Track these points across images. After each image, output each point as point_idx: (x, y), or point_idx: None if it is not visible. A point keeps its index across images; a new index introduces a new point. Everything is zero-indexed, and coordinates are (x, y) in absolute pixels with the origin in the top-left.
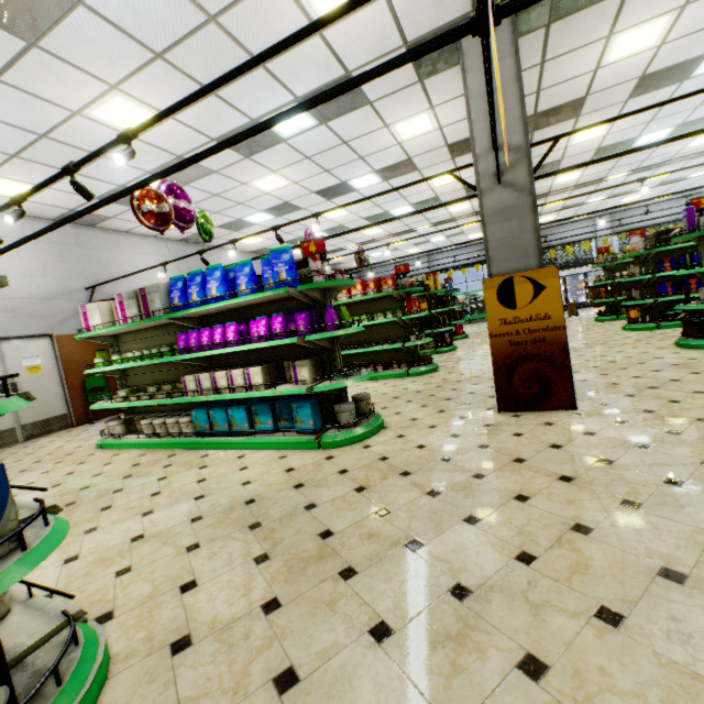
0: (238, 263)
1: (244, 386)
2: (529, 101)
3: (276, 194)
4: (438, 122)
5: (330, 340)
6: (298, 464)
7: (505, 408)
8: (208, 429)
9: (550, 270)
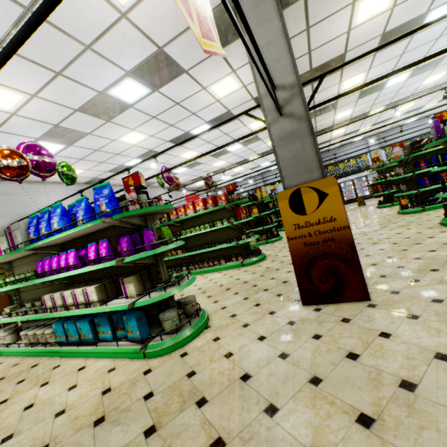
0: (77, 200)
1: (84, 303)
2: (305, 60)
3: (141, 145)
4: (242, 82)
5: (153, 256)
6: (117, 382)
7: (308, 301)
8: (65, 339)
9: (330, 179)
